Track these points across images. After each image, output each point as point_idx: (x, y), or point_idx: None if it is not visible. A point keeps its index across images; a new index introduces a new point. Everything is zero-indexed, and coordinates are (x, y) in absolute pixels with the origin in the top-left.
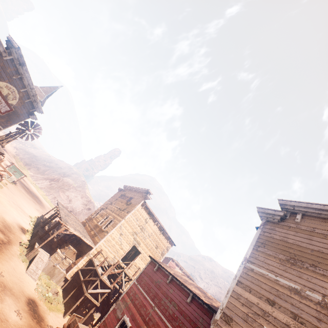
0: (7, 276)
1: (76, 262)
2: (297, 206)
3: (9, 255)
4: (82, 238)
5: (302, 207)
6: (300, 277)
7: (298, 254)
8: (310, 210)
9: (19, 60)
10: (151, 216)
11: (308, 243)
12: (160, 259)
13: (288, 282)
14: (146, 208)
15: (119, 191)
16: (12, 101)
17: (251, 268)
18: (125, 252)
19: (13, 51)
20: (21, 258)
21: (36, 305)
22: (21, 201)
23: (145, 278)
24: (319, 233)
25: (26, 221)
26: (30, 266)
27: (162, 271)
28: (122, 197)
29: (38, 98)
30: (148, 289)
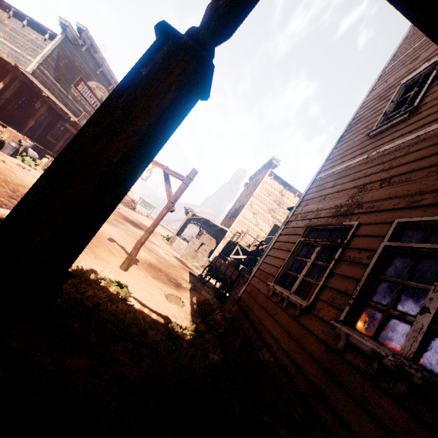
0: (154, 241)
1: (215, 248)
2: None
3: (153, 236)
4: (213, 222)
5: None
6: None
7: None
8: None
9: (93, 47)
10: (286, 187)
11: None
12: None
13: None
14: (276, 178)
15: (245, 187)
16: None
17: (391, 67)
18: (266, 233)
19: (85, 37)
20: (164, 242)
21: (183, 262)
22: (158, 226)
23: None
24: None
25: (165, 235)
26: (172, 245)
27: None
28: (248, 187)
29: None
30: None
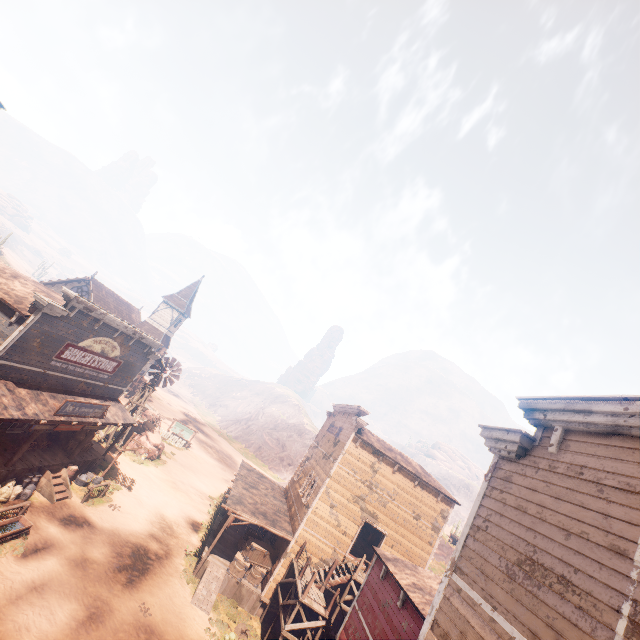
0: (159, 613)
1: (272, 571)
2: (551, 411)
3: (166, 577)
4: (267, 527)
5: (560, 412)
6: (533, 612)
7: (539, 547)
8: (573, 418)
9: (87, 308)
10: (380, 457)
11: (564, 514)
12: (433, 539)
13: (510, 626)
14: (364, 444)
15: (328, 418)
16: (113, 354)
17: (458, 588)
18: (352, 538)
19: (74, 303)
20: (186, 577)
21: None
22: (197, 474)
23: (369, 595)
24: (589, 483)
25: (203, 507)
26: (197, 589)
27: (392, 580)
28: (330, 430)
29: (141, 333)
30: (373, 620)
